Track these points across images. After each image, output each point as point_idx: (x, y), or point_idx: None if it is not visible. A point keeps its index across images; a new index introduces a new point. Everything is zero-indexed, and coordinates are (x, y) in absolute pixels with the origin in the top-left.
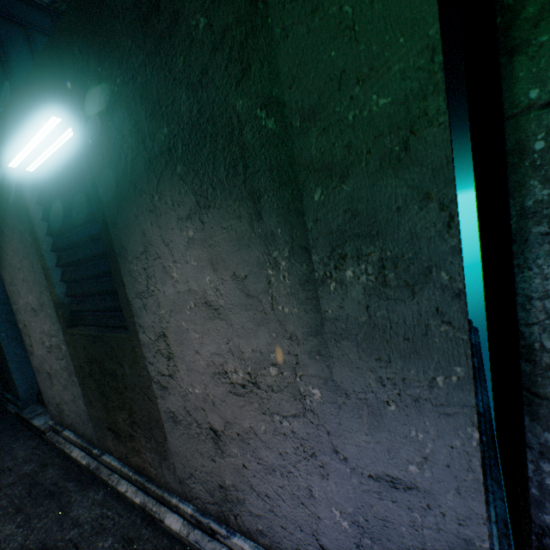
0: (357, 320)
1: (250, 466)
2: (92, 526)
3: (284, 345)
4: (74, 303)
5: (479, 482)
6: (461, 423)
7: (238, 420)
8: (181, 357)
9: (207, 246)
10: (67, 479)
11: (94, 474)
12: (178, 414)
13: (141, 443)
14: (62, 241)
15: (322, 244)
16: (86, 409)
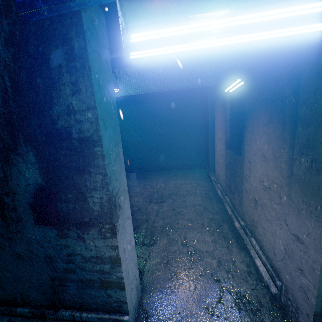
0: (301, 177)
1: (261, 216)
2: (216, 211)
3: (280, 178)
4: (230, 141)
5: (321, 249)
6: (321, 225)
7: (262, 199)
8: (252, 171)
9: (267, 135)
10: (214, 197)
11: (221, 200)
12: (247, 190)
13: (235, 196)
14: (232, 118)
15: (297, 147)
16: (224, 178)
